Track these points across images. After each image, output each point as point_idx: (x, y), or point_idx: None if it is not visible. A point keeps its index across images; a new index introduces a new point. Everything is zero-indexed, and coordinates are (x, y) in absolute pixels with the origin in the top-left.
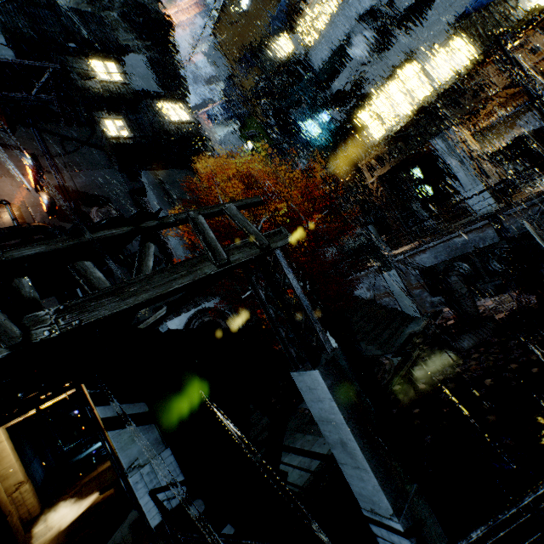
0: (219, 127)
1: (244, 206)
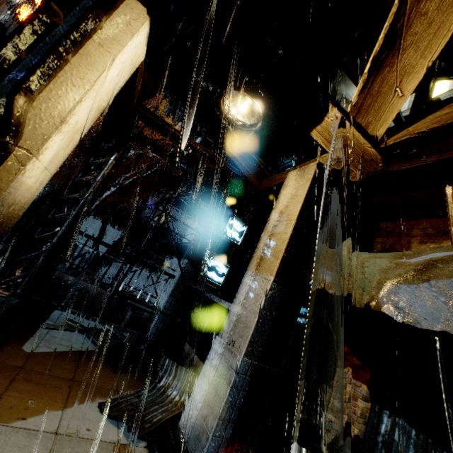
0: None
1: None
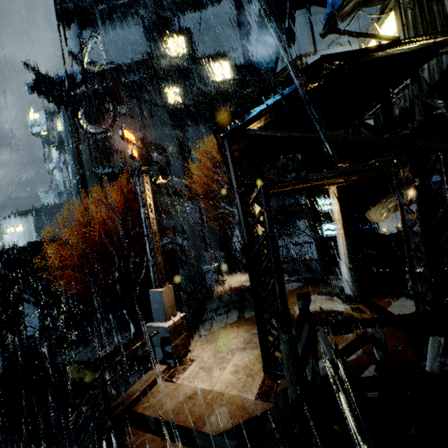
0: None
1: None
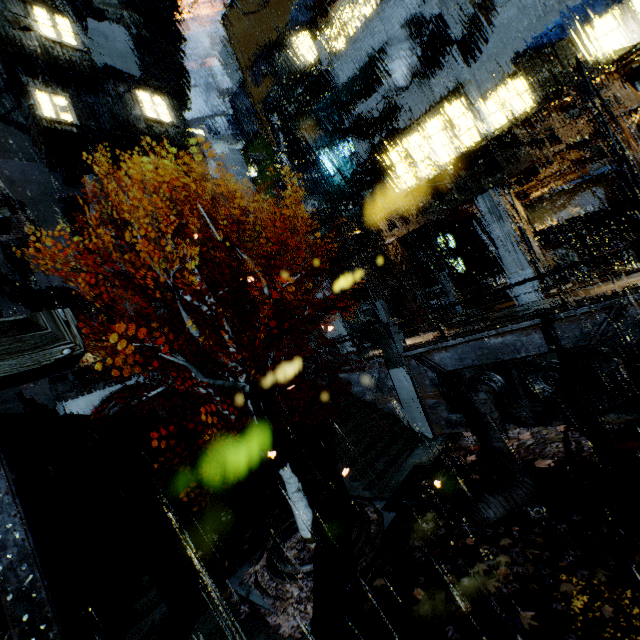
0: (220, 144)
1: None
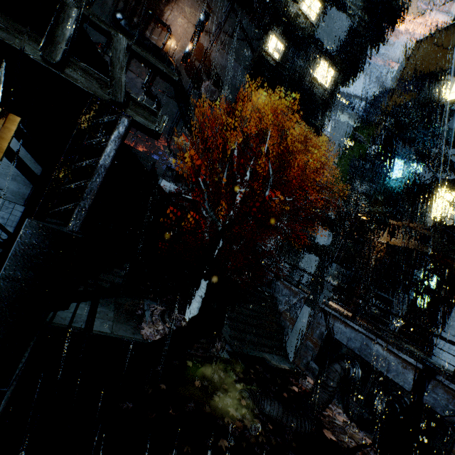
0: (346, 116)
1: (143, 58)
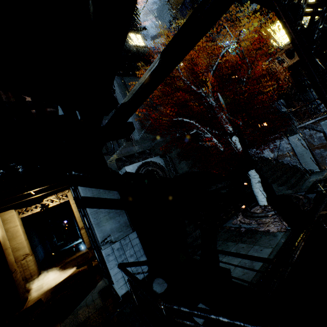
0: None
1: None
